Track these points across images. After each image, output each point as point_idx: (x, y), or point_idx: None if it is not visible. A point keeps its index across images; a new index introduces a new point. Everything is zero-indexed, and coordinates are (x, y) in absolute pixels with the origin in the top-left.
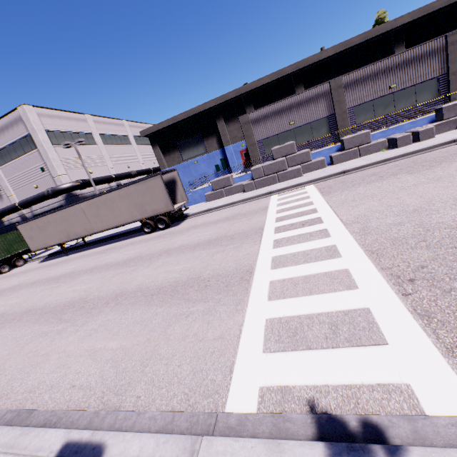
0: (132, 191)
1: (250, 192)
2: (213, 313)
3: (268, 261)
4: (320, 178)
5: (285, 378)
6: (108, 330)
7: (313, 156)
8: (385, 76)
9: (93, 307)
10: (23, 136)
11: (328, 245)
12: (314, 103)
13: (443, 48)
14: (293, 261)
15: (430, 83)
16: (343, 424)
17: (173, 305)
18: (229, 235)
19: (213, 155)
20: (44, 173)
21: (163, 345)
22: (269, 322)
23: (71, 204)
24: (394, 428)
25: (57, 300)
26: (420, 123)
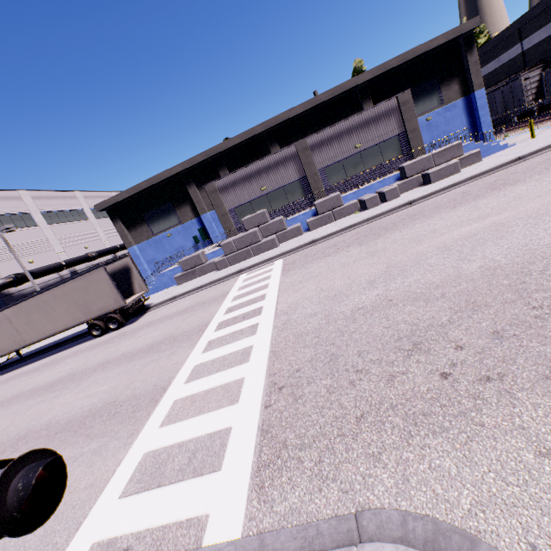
0: (70, 289)
1: (223, 270)
2: (101, 452)
3: (188, 372)
4: (291, 250)
5: (120, 527)
6: None
7: (289, 223)
8: (348, 136)
9: None
10: None
11: (247, 347)
12: (283, 167)
13: (396, 108)
14: (208, 371)
15: (393, 141)
16: None
17: (70, 445)
18: (174, 335)
19: (188, 225)
20: None
21: None
22: (145, 457)
23: None
24: None
25: None
26: (388, 182)
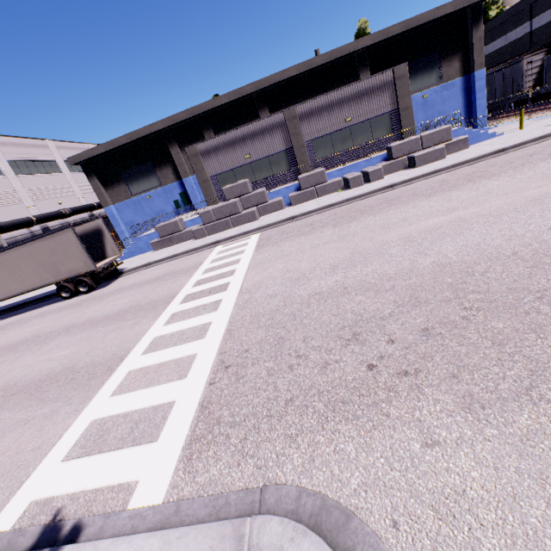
0: (37, 248)
1: (201, 240)
2: (52, 417)
3: (147, 344)
4: (269, 225)
5: (59, 488)
6: None
7: (271, 196)
8: (340, 108)
9: None
10: None
11: (206, 323)
12: (270, 135)
13: (391, 82)
14: (166, 344)
15: (384, 118)
16: (60, 530)
17: (24, 408)
18: (141, 304)
19: (170, 188)
20: None
21: None
22: (92, 424)
23: None
24: (91, 527)
25: None
26: (374, 162)
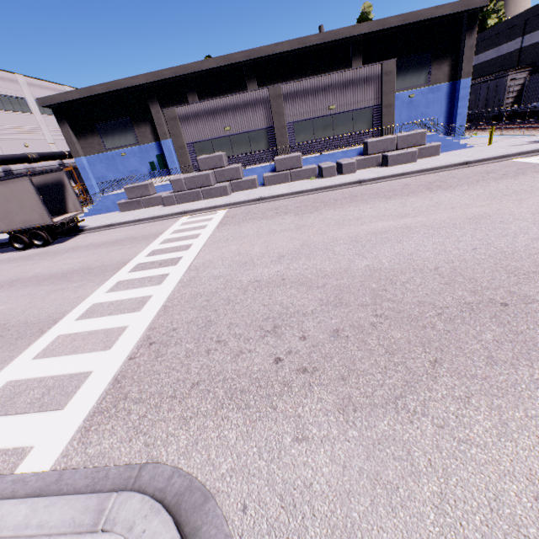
0: None
1: (169, 207)
2: None
3: (84, 309)
4: (238, 203)
5: None
6: None
7: (246, 173)
8: (325, 94)
9: None
10: None
11: (147, 296)
12: (252, 110)
13: (379, 76)
14: (102, 312)
15: (367, 112)
16: None
17: None
18: (92, 267)
19: (146, 148)
20: None
21: None
22: (6, 385)
23: None
24: None
25: None
26: (350, 154)
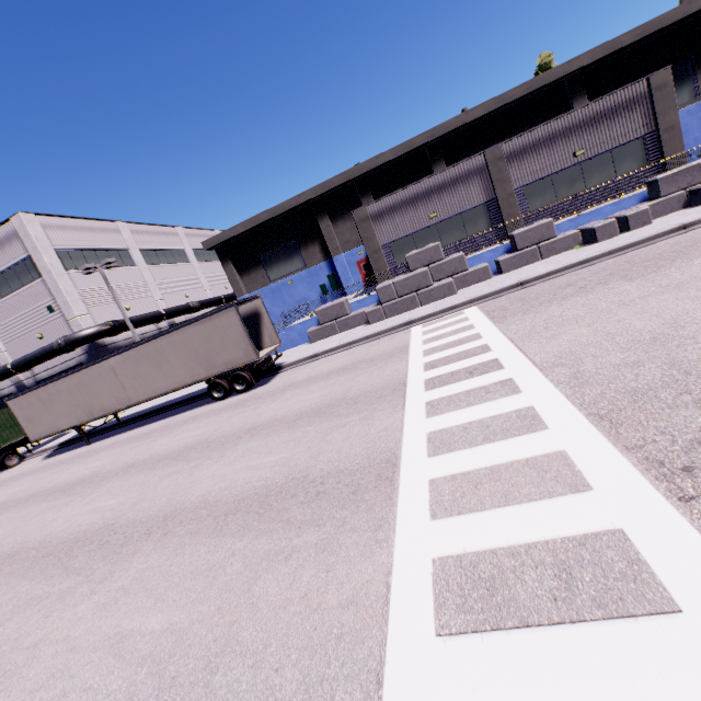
0: (191, 335)
1: (378, 323)
2: (334, 549)
3: (422, 442)
4: (486, 296)
5: (490, 698)
6: (147, 591)
7: (469, 263)
8: (565, 140)
9: (124, 542)
10: (19, 259)
11: (520, 408)
12: (464, 185)
13: (645, 95)
14: (465, 440)
15: (634, 146)
16: None
17: (262, 533)
18: (351, 396)
19: (315, 270)
20: (53, 314)
21: (247, 623)
22: (439, 565)
23: (93, 361)
24: None
25: (65, 530)
26: (626, 204)
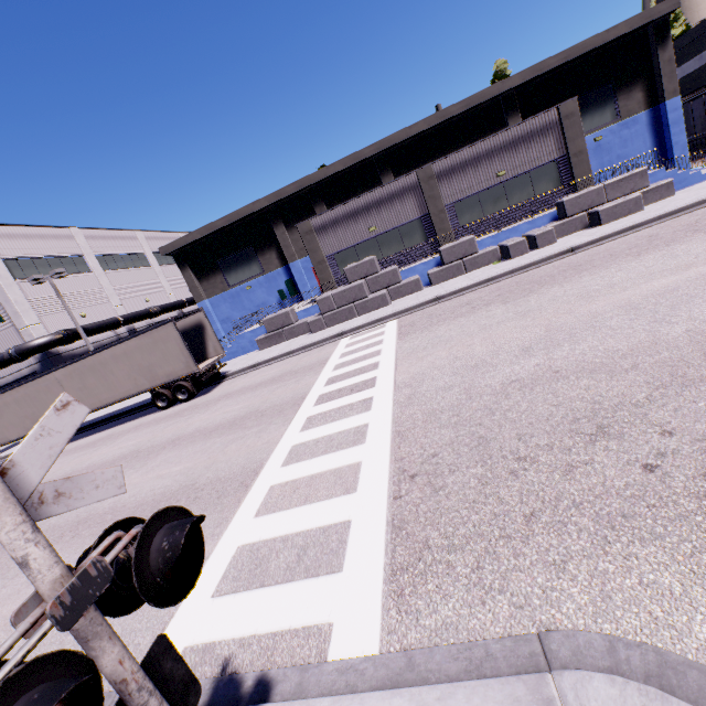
0: (133, 348)
1: (319, 333)
2: None
3: (285, 453)
4: (408, 309)
5: (218, 631)
6: None
7: (404, 275)
8: (489, 161)
9: None
10: None
11: (360, 425)
12: (400, 201)
13: (556, 123)
14: (311, 452)
15: (549, 168)
16: (239, 685)
17: None
18: (262, 409)
19: (273, 276)
20: (3, 323)
21: None
22: (239, 551)
23: (39, 374)
24: (283, 683)
25: None
26: (540, 223)
